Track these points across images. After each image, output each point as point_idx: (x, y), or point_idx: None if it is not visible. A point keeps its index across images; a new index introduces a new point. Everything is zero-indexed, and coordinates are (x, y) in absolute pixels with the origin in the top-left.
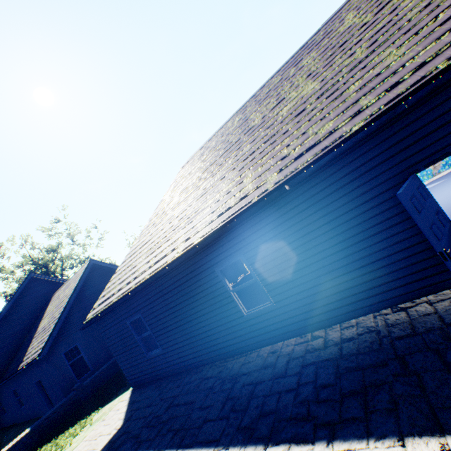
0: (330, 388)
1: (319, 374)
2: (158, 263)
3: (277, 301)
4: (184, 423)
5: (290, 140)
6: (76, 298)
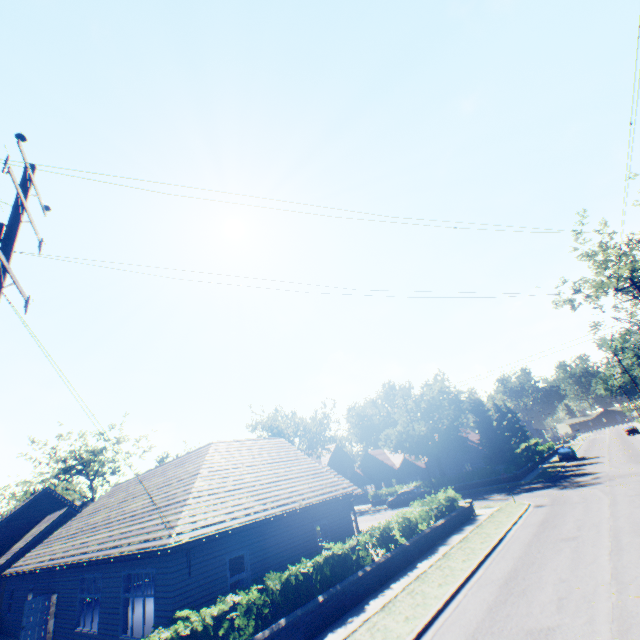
0: None
1: None
2: (26, 565)
3: None
4: None
5: (67, 544)
6: (40, 537)
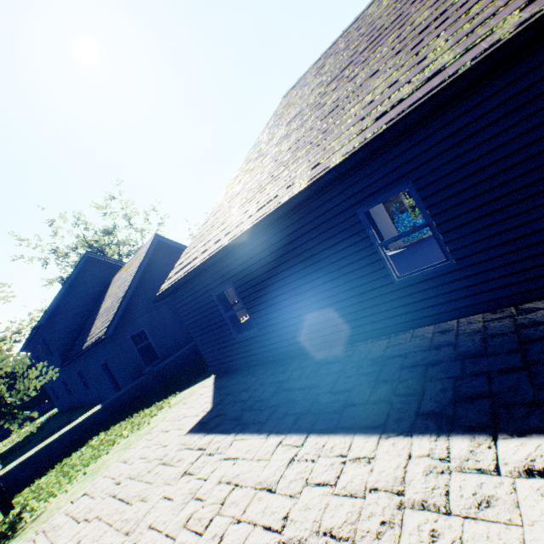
0: None
1: None
2: (263, 209)
3: (460, 257)
4: (308, 407)
5: None
6: (141, 278)
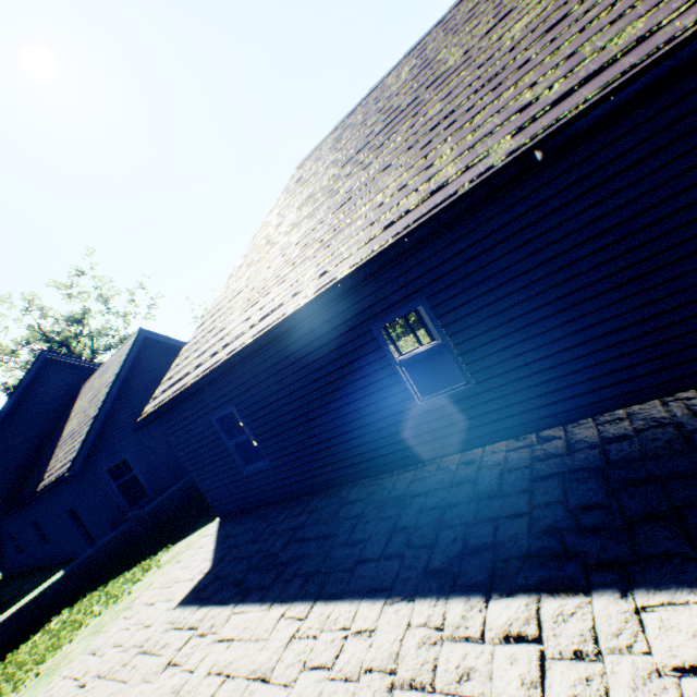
0: (600, 511)
1: (570, 491)
2: (267, 319)
3: (480, 380)
4: (320, 564)
5: (538, 74)
6: (121, 389)
